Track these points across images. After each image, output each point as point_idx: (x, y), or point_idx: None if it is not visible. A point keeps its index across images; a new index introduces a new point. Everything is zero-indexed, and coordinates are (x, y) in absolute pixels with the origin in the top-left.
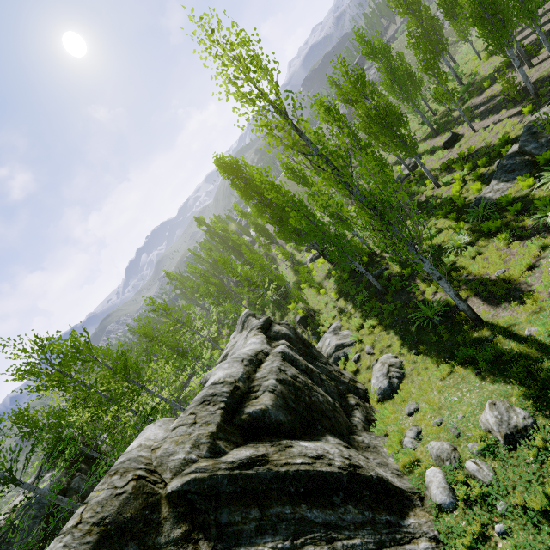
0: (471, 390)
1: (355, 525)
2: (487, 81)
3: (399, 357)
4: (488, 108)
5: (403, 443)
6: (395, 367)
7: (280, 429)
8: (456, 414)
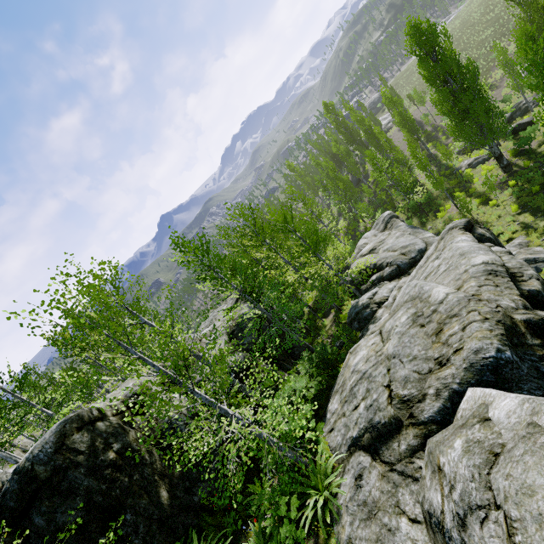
0: None
1: None
2: None
3: None
4: None
5: None
6: None
7: None
8: None
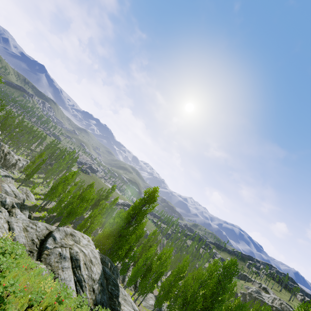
0: None
1: None
2: None
3: None
4: None
5: None
6: None
7: (5, 157)
8: None
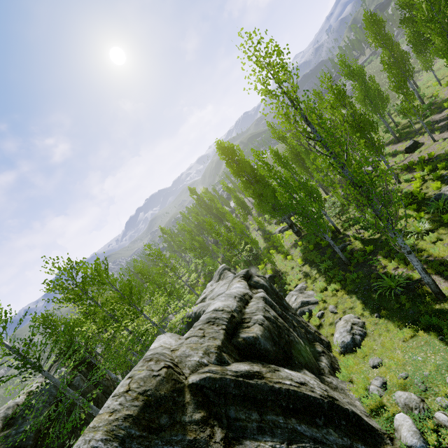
0: (435, 353)
1: (337, 446)
2: (447, 102)
3: (361, 318)
4: (447, 123)
5: (369, 390)
6: (358, 326)
7: (267, 356)
8: (422, 371)
